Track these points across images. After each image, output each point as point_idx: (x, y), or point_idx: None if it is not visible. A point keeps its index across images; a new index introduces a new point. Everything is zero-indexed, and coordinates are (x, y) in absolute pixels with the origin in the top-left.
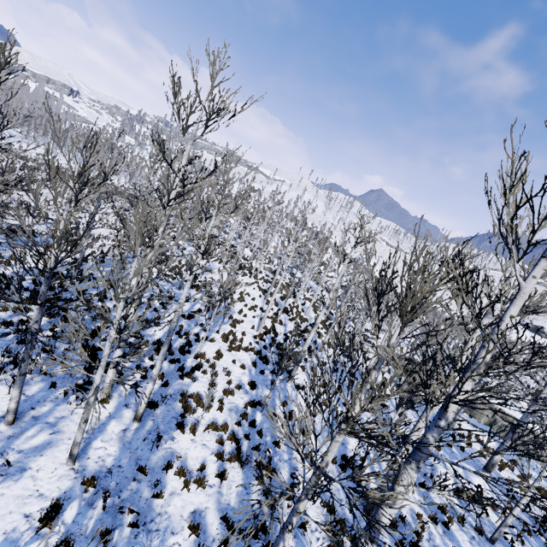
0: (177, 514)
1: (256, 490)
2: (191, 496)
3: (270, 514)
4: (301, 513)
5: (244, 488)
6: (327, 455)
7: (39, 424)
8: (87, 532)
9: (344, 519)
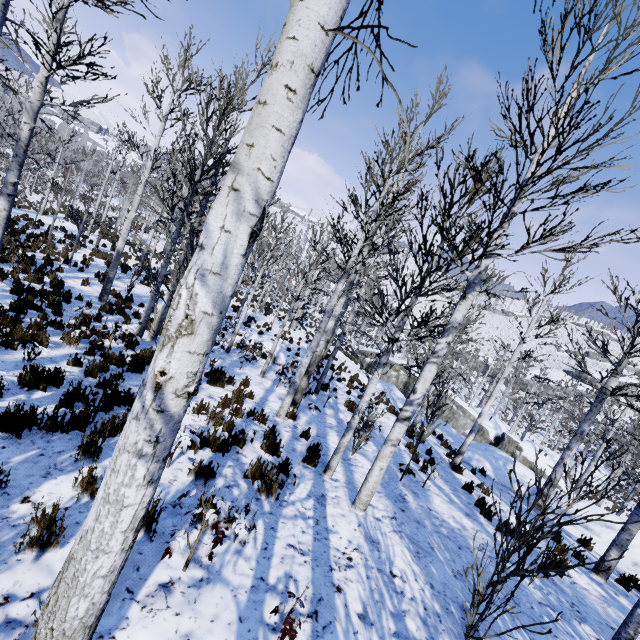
0: None
1: None
2: None
3: None
4: None
5: None
6: None
7: None
8: None
9: (61, 281)
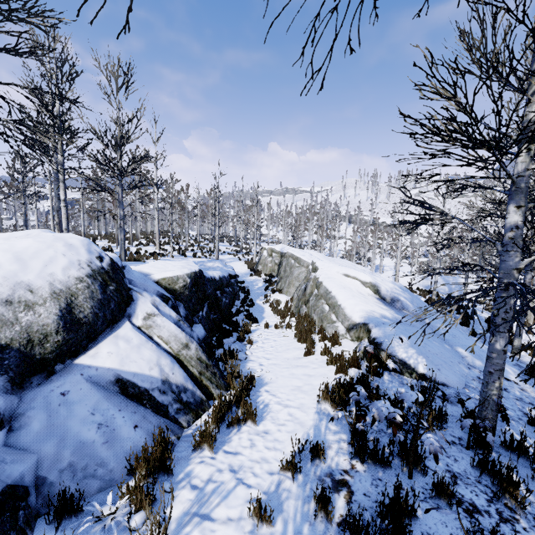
0: None
1: None
2: None
3: None
4: None
5: None
6: None
7: None
8: None
9: None
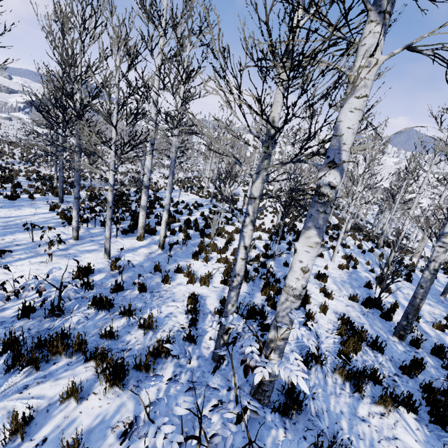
0: (180, 294)
1: (260, 297)
2: (195, 288)
3: (272, 312)
4: (255, 199)
5: (248, 294)
6: (271, 111)
7: (93, 243)
8: (107, 287)
9: (363, 327)
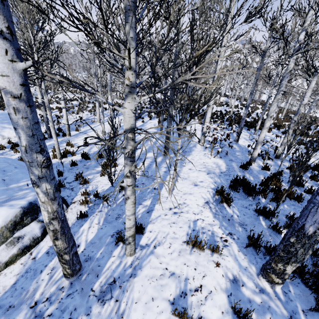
0: None
1: None
2: None
3: None
4: None
5: None
6: None
7: None
8: None
9: None
